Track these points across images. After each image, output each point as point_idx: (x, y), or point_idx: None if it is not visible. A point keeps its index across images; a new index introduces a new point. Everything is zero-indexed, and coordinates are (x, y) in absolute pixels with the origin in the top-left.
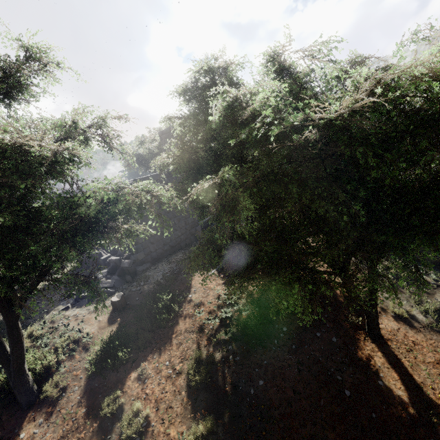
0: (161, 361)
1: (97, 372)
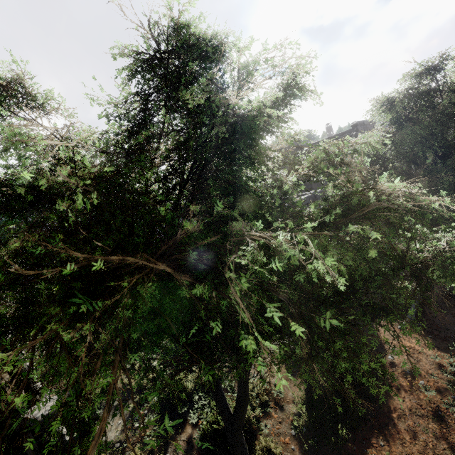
0: (396, 454)
1: (318, 450)
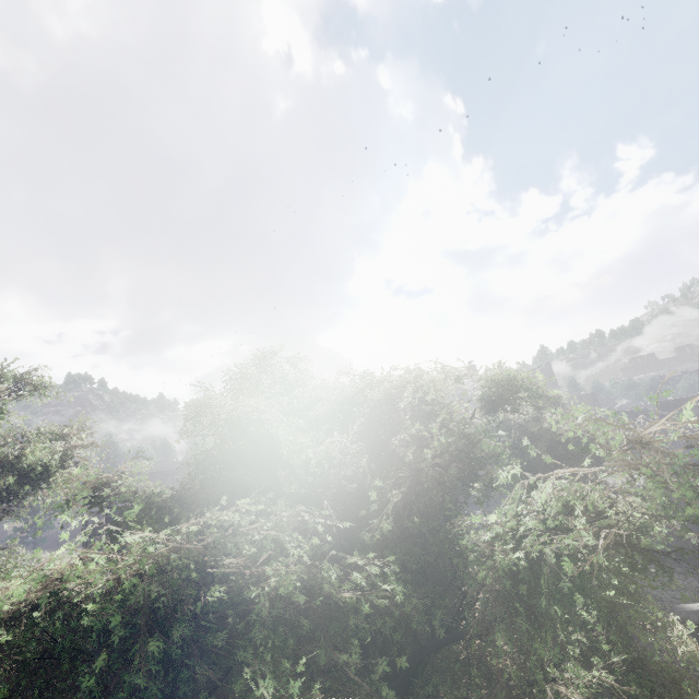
0: None
1: None
